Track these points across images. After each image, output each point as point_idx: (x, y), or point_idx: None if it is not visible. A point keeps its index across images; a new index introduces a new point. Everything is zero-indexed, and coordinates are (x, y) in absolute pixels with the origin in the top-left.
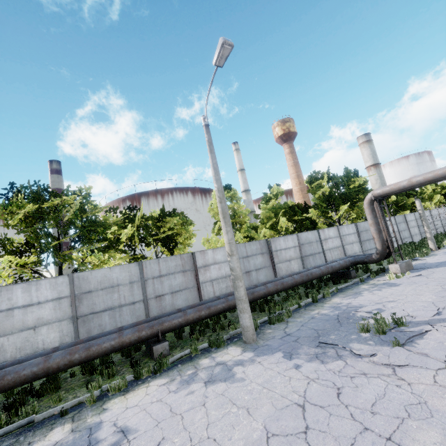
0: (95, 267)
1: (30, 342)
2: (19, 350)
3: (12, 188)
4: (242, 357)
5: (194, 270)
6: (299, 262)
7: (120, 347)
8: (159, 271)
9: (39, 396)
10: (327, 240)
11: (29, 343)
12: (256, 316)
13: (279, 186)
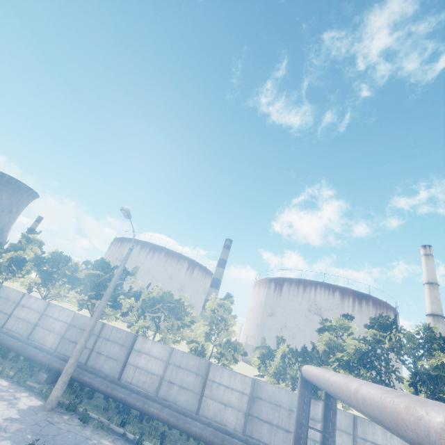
0: (101, 316)
1: (45, 337)
2: (40, 338)
3: (101, 260)
4: (22, 404)
5: (129, 349)
6: (240, 417)
7: (33, 359)
8: (110, 335)
9: (11, 360)
10: (316, 423)
11: (44, 337)
12: (109, 414)
13: (352, 318)
